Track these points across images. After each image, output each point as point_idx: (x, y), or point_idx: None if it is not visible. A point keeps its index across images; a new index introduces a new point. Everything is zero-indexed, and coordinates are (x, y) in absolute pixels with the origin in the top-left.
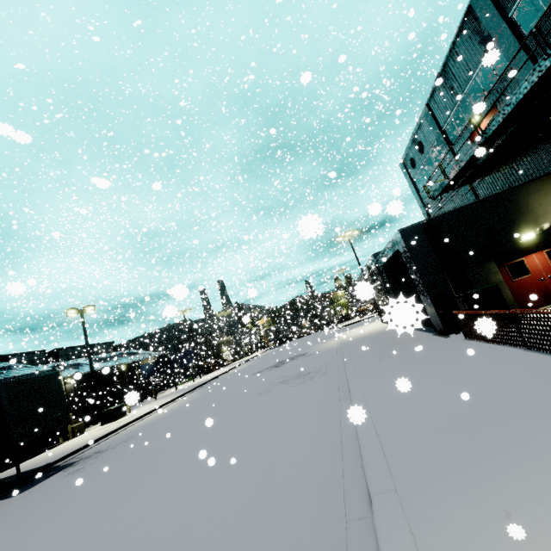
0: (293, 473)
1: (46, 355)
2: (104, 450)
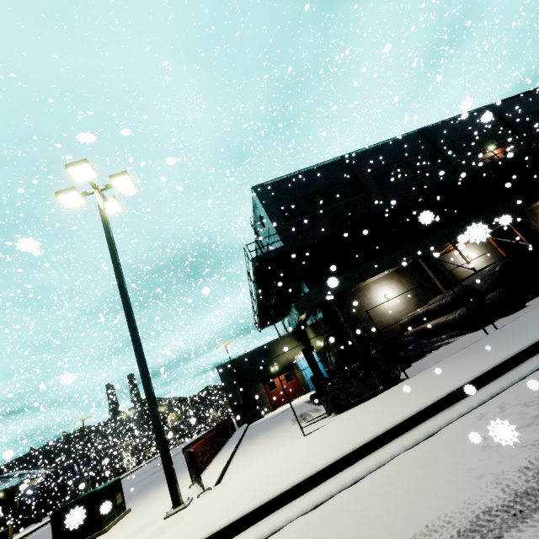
0: None
1: None
2: None
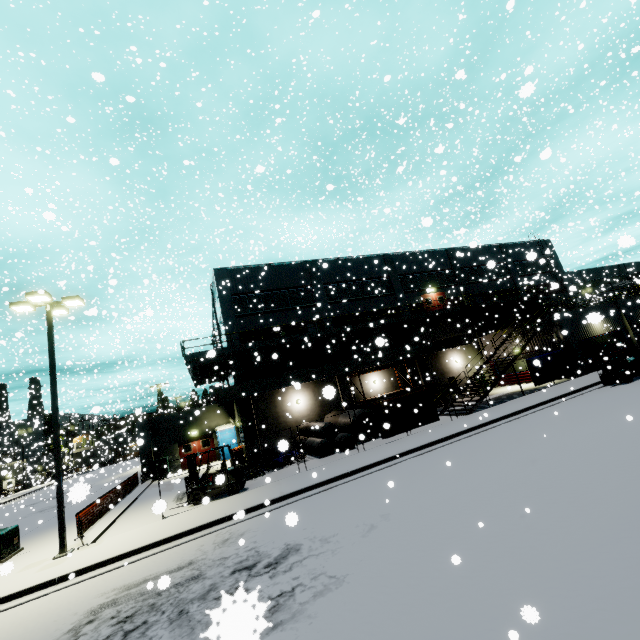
0: None
1: None
2: None
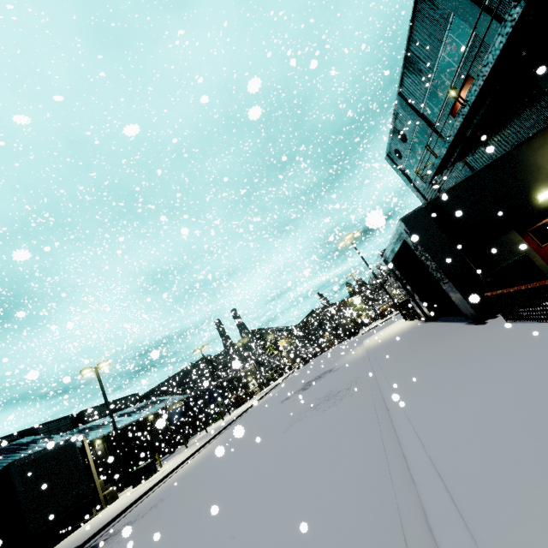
0: (339, 543)
1: (72, 420)
2: (133, 521)
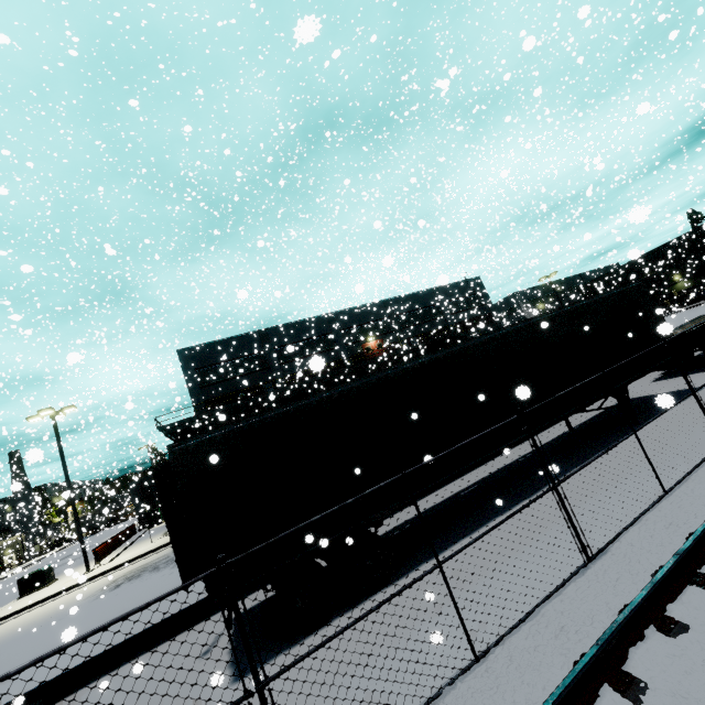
0: None
1: None
2: None
